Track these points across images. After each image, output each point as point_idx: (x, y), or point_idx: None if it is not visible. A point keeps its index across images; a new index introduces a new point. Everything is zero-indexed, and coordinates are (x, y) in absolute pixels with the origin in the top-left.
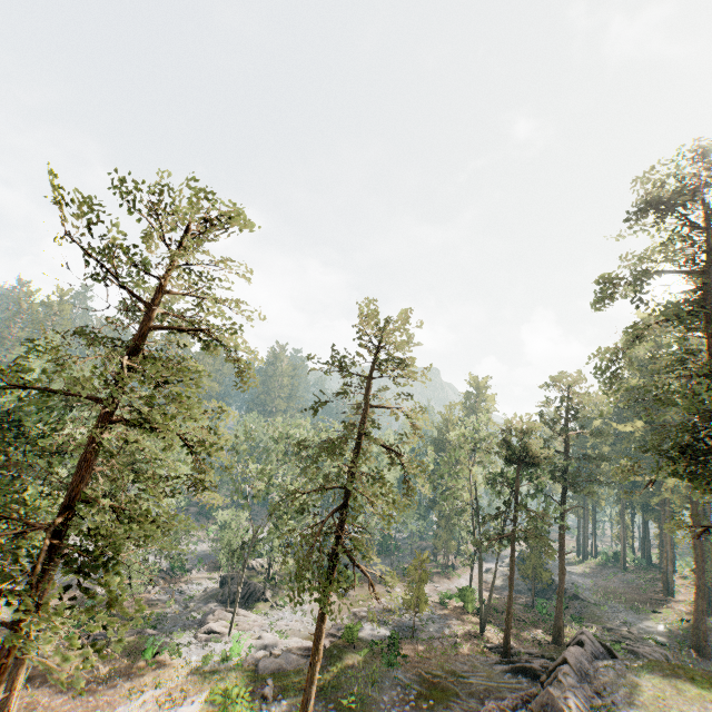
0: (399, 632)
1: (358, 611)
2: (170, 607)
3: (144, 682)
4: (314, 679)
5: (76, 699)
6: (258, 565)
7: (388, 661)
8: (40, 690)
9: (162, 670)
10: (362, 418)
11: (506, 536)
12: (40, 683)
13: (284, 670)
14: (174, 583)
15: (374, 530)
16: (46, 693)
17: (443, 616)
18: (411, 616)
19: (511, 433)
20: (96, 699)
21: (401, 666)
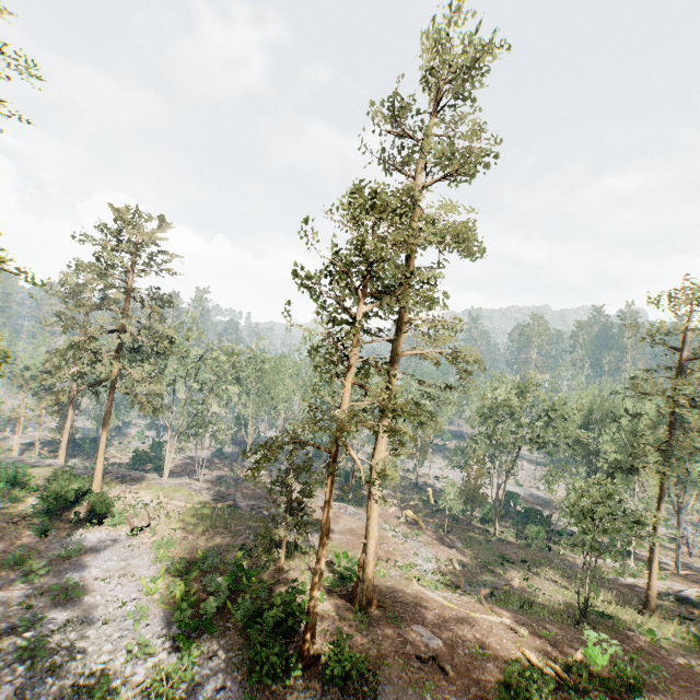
0: None
1: None
2: None
3: None
4: None
5: None
6: None
7: None
8: None
9: None
10: None
11: None
12: None
13: None
14: None
15: None
16: None
17: None
18: None
19: None
20: None
21: None
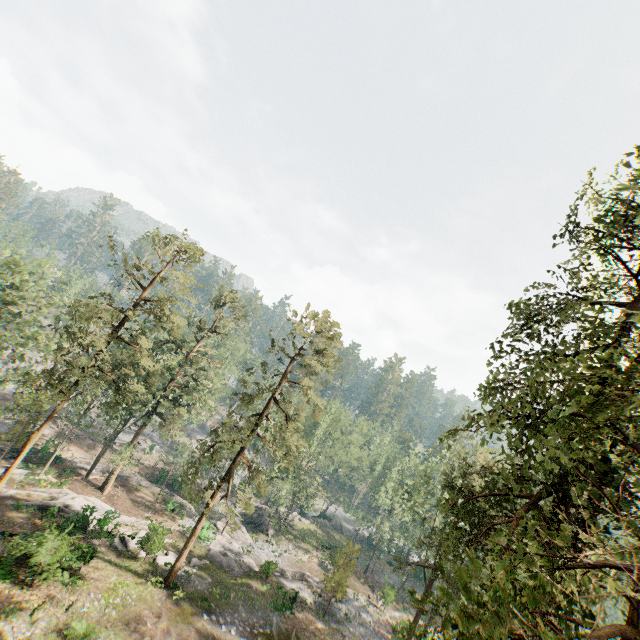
0: (318, 606)
1: (309, 575)
2: (218, 506)
3: (157, 518)
4: (187, 545)
5: (128, 504)
6: (284, 513)
7: (278, 605)
8: (122, 492)
9: (170, 521)
10: (279, 387)
11: (427, 567)
12: (125, 490)
13: (222, 566)
14: (234, 497)
15: (383, 534)
16: (122, 495)
17: (378, 633)
18: (345, 609)
19: (466, 463)
20: (134, 510)
21: (281, 614)
